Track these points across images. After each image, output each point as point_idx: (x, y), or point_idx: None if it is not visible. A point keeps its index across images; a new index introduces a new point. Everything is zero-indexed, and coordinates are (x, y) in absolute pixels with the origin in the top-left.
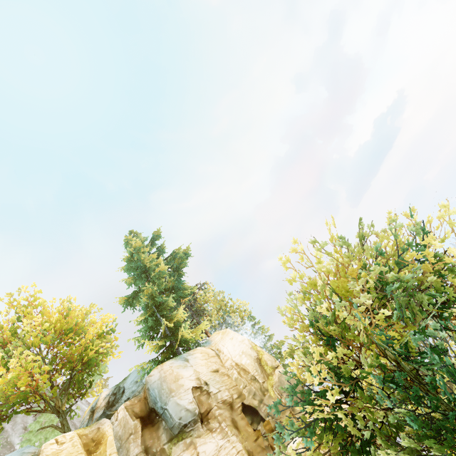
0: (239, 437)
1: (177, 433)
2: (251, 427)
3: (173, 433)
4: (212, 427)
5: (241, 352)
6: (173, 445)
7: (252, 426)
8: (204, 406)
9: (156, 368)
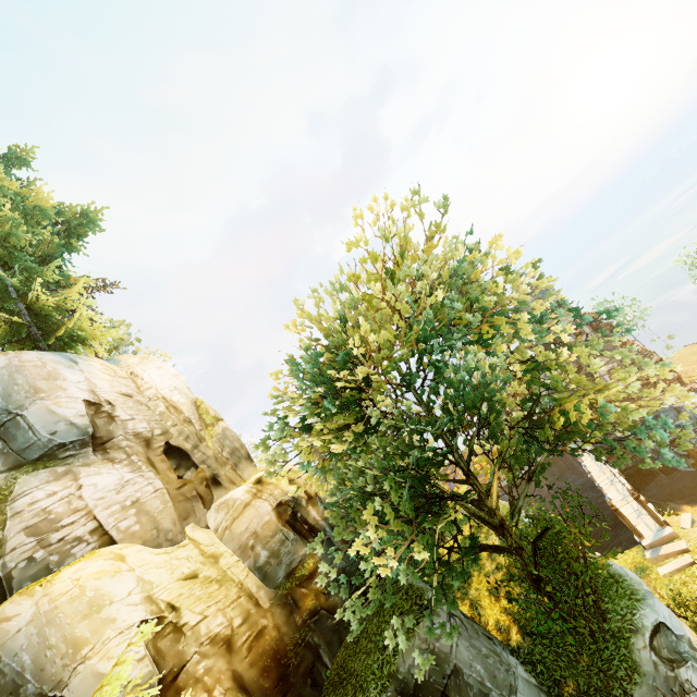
0: (158, 476)
1: (35, 458)
2: (175, 474)
3: (25, 458)
4: (115, 457)
5: (173, 387)
6: (23, 473)
7: (177, 472)
8: (101, 432)
9: (3, 352)
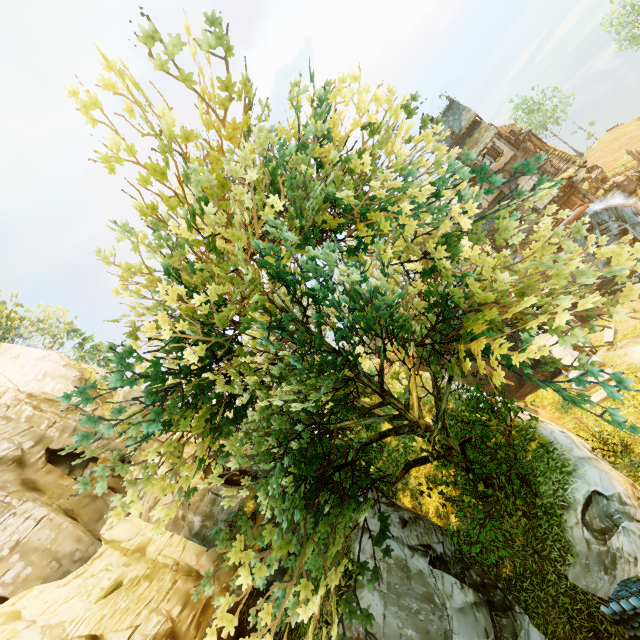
0: (40, 500)
1: None
2: (71, 478)
3: None
4: None
5: (41, 375)
6: None
7: (72, 476)
8: None
9: None
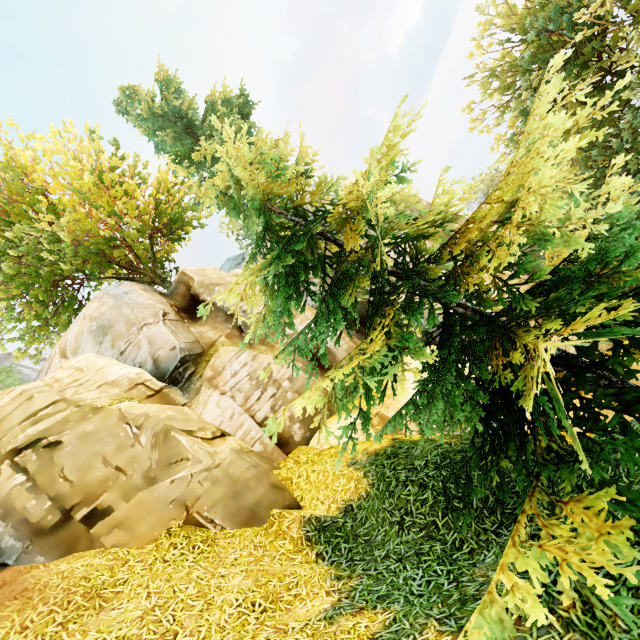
0: None
1: None
2: None
3: None
4: None
5: None
6: None
7: None
8: None
9: None
